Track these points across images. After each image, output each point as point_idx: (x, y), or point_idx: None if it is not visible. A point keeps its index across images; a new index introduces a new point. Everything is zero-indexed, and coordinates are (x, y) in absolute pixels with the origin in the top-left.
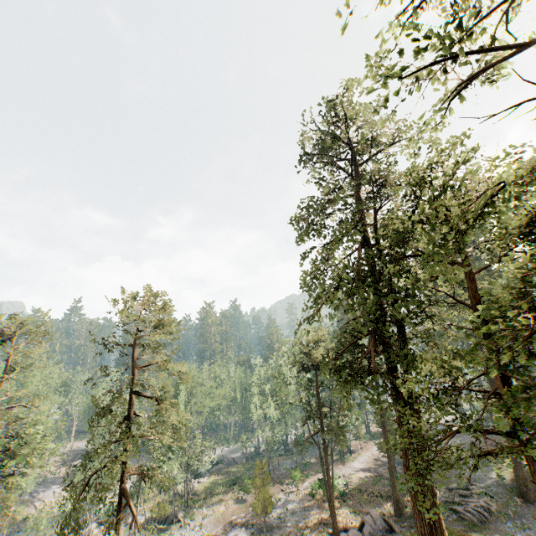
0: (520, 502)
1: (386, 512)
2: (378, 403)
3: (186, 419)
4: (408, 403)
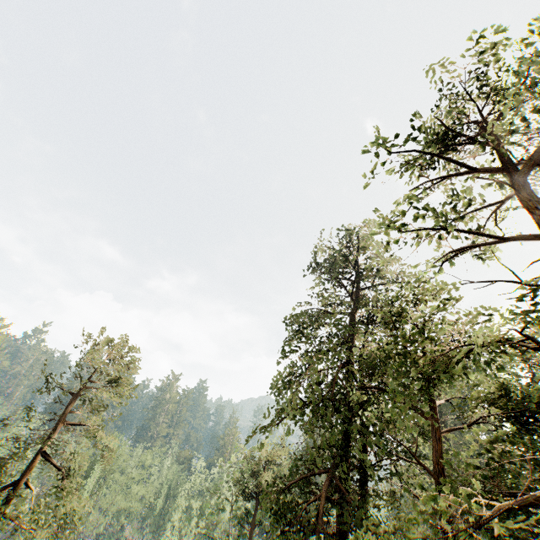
0: None
1: None
2: None
3: (82, 514)
4: None
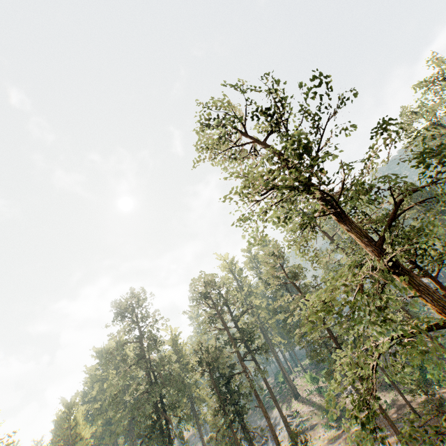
0: None
1: None
2: None
3: None
4: None
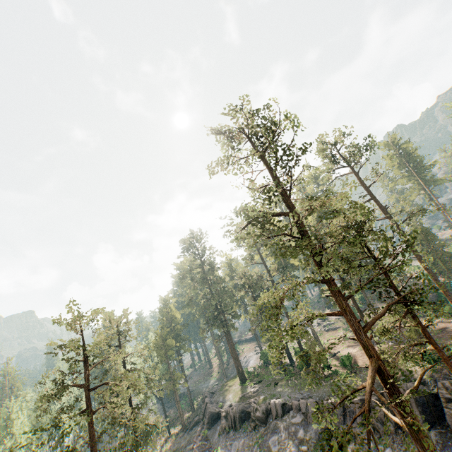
0: (225, 380)
1: (188, 415)
2: (181, 362)
3: None
4: (228, 333)
